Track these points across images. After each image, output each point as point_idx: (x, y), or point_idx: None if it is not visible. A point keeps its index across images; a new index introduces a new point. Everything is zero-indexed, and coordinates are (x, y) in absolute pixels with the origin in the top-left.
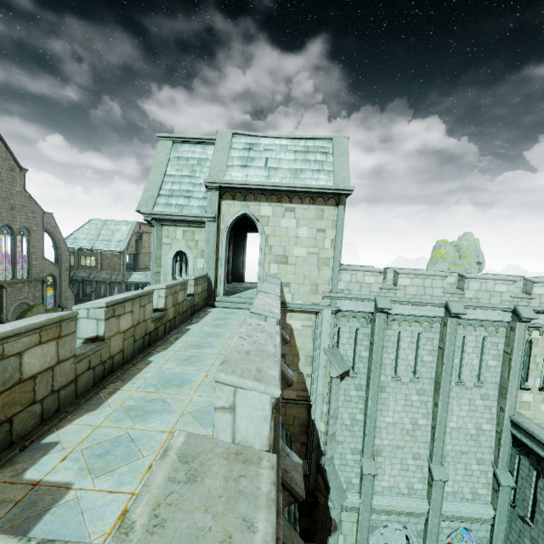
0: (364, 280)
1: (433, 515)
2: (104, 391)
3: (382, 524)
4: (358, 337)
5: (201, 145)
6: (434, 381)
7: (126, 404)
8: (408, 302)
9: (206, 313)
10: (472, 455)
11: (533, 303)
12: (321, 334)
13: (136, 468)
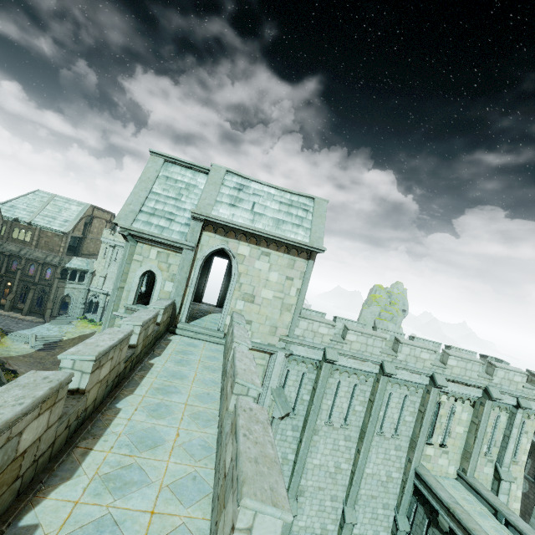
0: (318, 330)
1: None
2: (76, 451)
3: None
4: (303, 380)
5: (192, 171)
6: (361, 429)
7: (102, 471)
8: (352, 356)
9: (167, 342)
10: (380, 500)
11: (446, 372)
12: (272, 374)
13: None
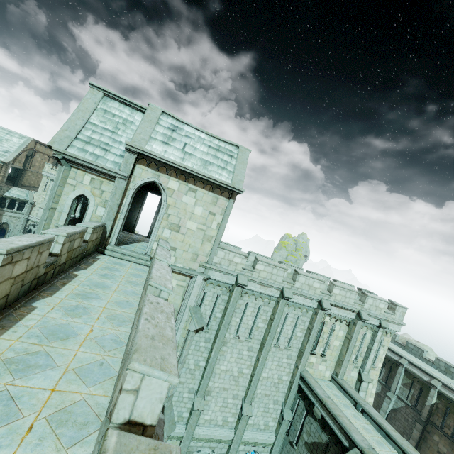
0: (233, 260)
1: (236, 441)
2: None
3: (197, 449)
4: (217, 301)
5: (130, 108)
6: (261, 342)
7: (5, 355)
8: (259, 282)
9: (95, 259)
10: (271, 397)
11: (331, 299)
12: (191, 294)
13: (15, 430)
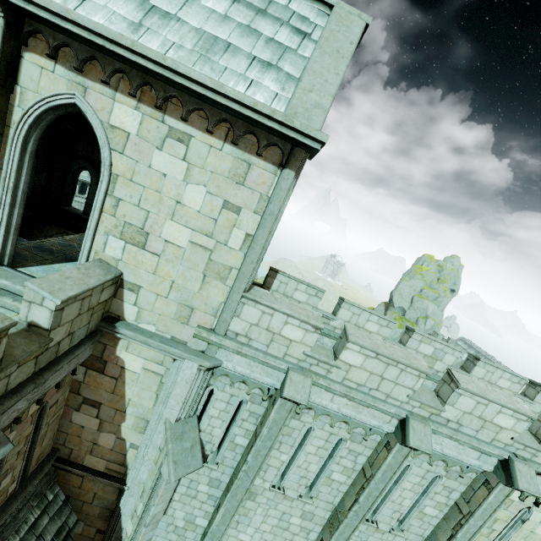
0: (281, 331)
1: None
2: None
3: None
4: (240, 413)
5: None
6: (335, 508)
7: None
8: (344, 393)
9: None
10: None
11: (539, 458)
12: (169, 398)
13: None
